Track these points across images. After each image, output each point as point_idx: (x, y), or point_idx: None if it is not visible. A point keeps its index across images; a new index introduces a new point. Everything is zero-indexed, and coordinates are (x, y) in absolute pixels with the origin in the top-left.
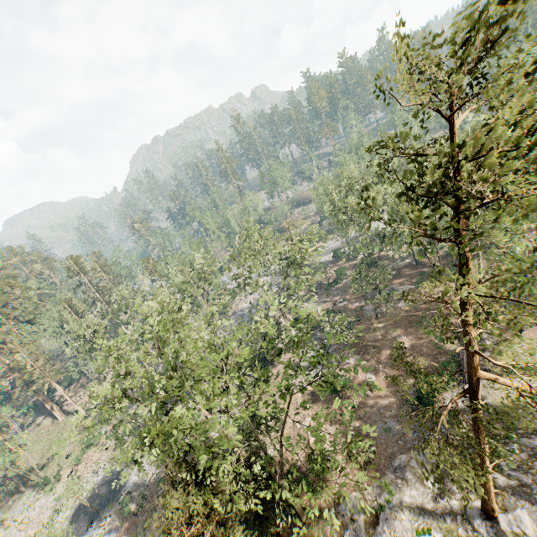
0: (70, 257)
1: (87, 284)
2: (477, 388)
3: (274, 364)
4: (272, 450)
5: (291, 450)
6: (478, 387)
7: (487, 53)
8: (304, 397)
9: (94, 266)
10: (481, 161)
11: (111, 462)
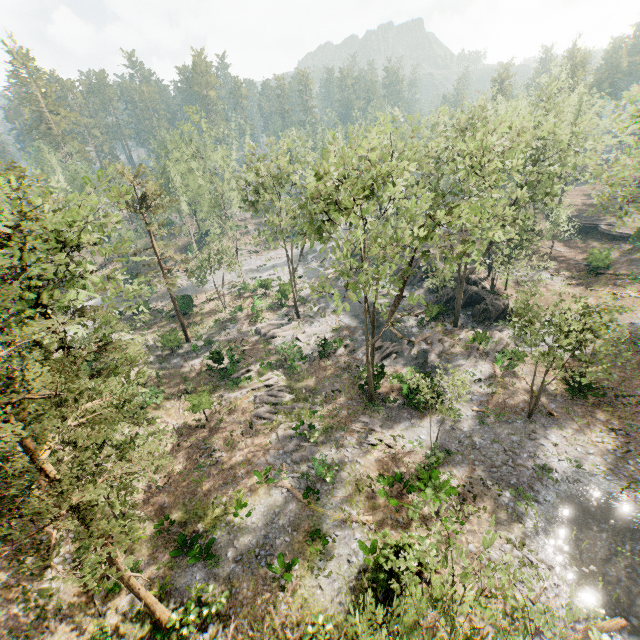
0: None
1: None
2: None
3: (497, 291)
4: None
5: None
6: None
7: None
8: (577, 289)
9: None
10: None
11: (509, 524)
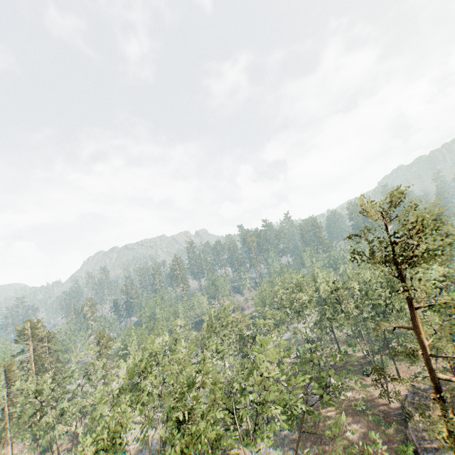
0: (30, 320)
1: (31, 351)
2: (440, 390)
3: None
4: None
5: None
6: (440, 389)
7: (395, 206)
8: None
9: (48, 333)
10: (397, 249)
11: None
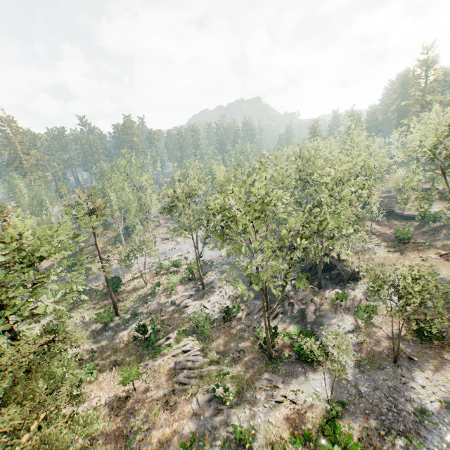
0: None
1: None
2: None
3: (342, 259)
4: (446, 273)
5: (447, 266)
6: None
7: None
8: (395, 254)
9: None
10: None
11: None
